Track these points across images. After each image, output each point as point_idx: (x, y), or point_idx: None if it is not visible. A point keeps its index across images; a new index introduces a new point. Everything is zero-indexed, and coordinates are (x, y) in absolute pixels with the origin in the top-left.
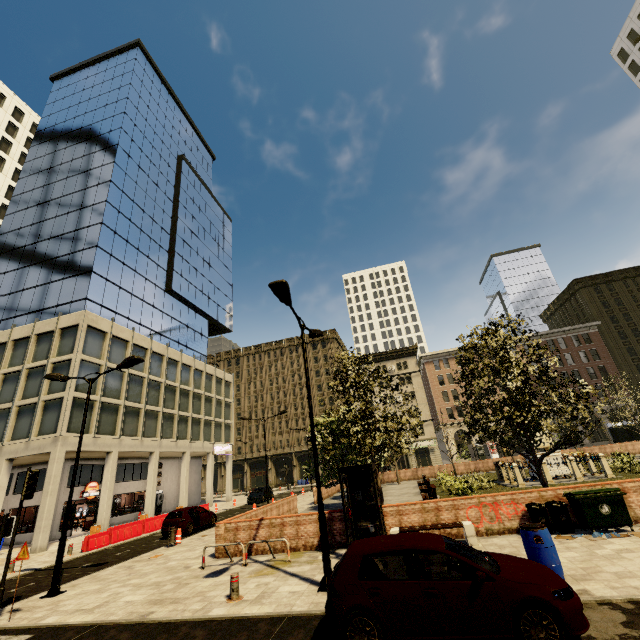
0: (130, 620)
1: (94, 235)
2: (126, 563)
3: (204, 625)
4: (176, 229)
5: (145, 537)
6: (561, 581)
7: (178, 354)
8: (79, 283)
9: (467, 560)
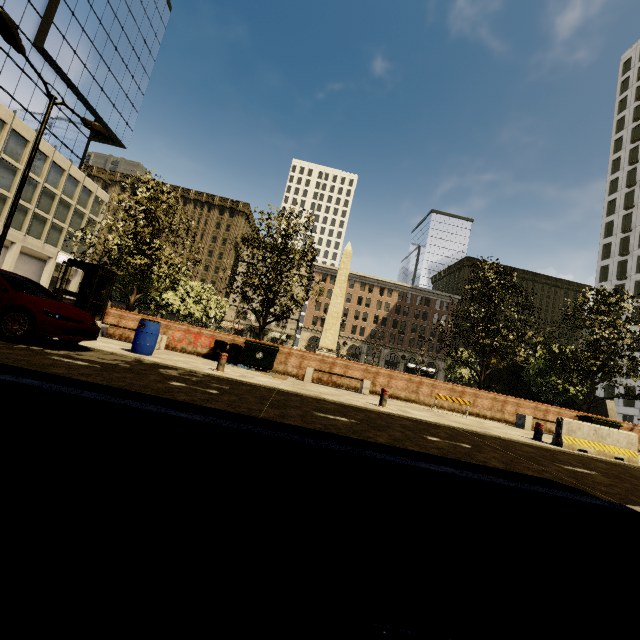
0: None
1: None
2: None
3: None
4: None
5: None
6: (70, 315)
7: (30, 132)
8: None
9: (2, 279)
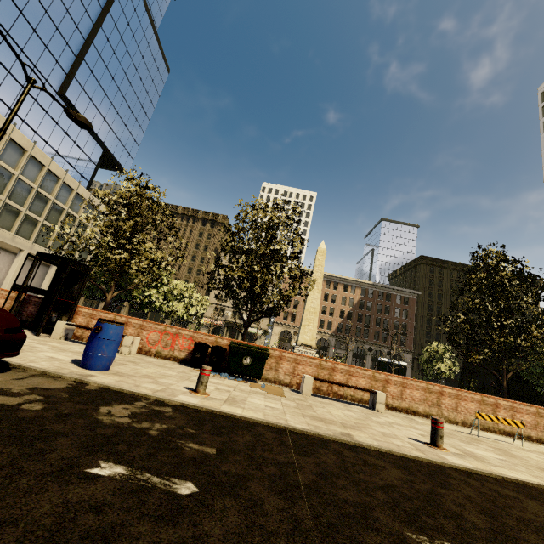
0: None
1: None
2: None
3: None
4: (94, 38)
5: None
6: None
7: (47, 158)
8: None
9: None
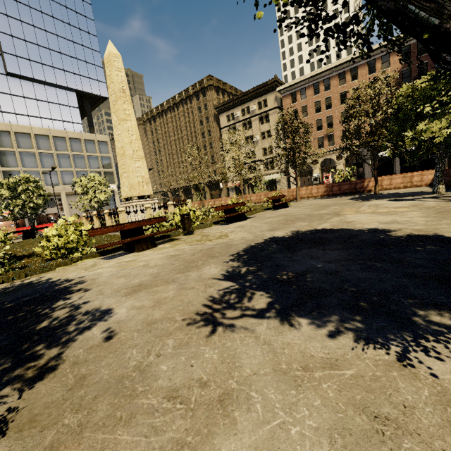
0: None
1: None
2: None
3: None
4: None
5: None
6: None
7: (27, 128)
8: None
9: None
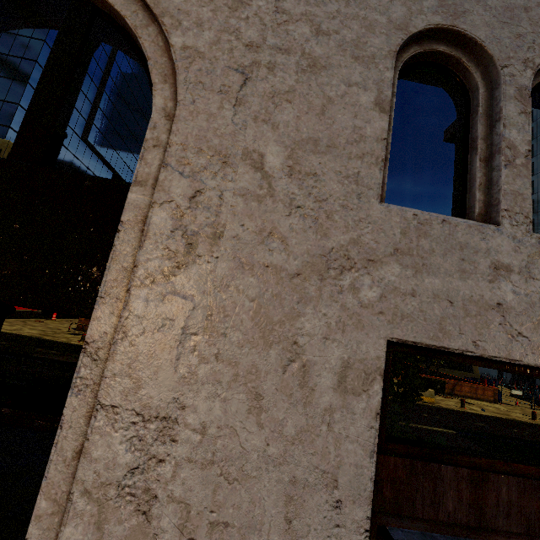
0: (33, 336)
1: (27, 70)
2: (21, 319)
3: (67, 344)
4: (105, 86)
5: (28, 311)
6: None
7: None
8: (5, 109)
9: None
